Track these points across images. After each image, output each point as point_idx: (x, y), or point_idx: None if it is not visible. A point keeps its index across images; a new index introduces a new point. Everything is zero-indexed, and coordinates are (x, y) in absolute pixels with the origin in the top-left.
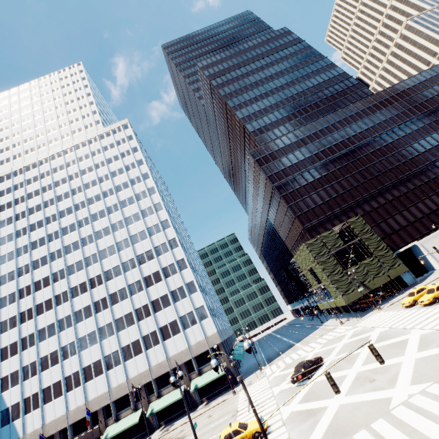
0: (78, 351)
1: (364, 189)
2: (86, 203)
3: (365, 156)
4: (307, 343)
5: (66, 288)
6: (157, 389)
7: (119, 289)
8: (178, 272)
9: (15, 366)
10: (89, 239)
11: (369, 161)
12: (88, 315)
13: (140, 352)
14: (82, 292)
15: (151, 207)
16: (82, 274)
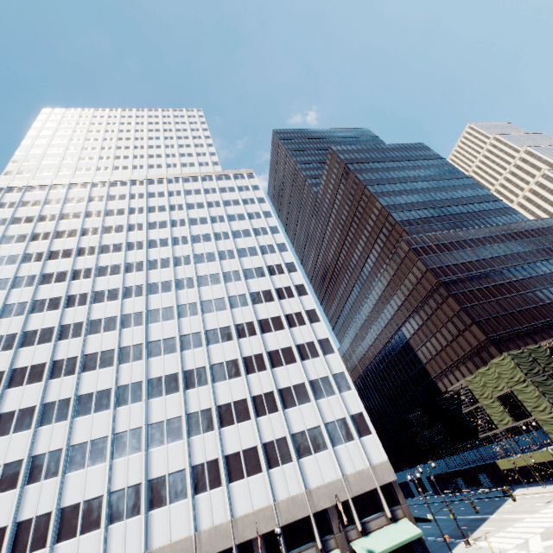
0: (145, 446)
1: (552, 311)
2: (189, 239)
3: (542, 276)
4: (530, 511)
5: (141, 340)
6: (285, 550)
7: (227, 359)
8: (321, 355)
9: (18, 451)
10: (188, 282)
11: (549, 282)
12: (171, 388)
13: (258, 471)
14: (167, 351)
15: (280, 265)
16: (171, 325)
